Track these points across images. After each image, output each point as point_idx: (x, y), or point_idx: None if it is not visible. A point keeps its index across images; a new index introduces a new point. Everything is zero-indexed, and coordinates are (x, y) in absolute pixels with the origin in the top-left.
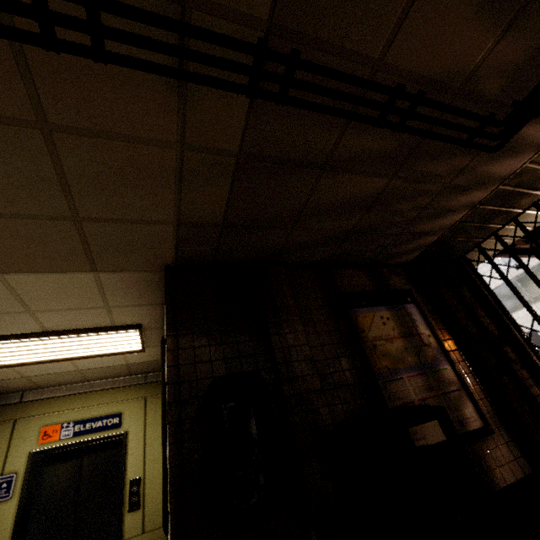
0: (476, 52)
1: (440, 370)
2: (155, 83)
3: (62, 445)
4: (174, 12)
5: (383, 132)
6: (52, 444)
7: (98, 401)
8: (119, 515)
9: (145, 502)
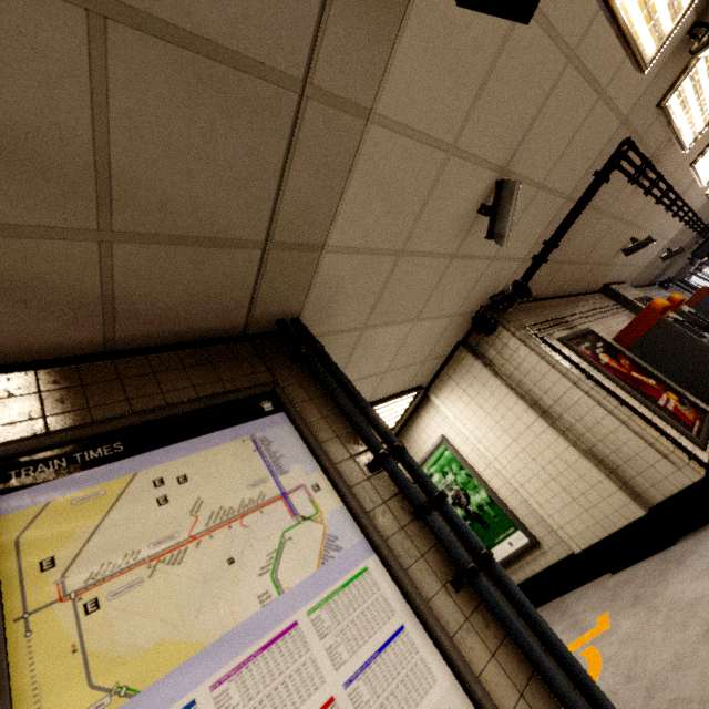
0: None
1: None
2: None
3: None
4: None
5: None
6: None
7: None
8: None
9: None
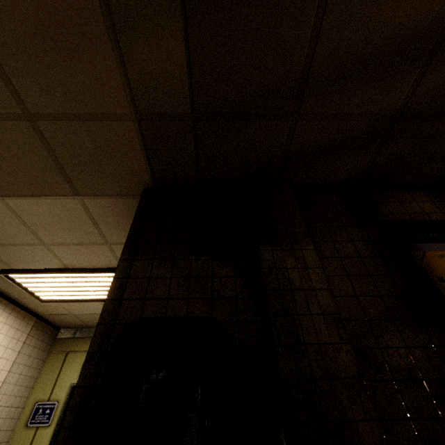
0: None
1: None
2: None
3: None
4: None
5: None
6: None
7: None
8: None
9: None
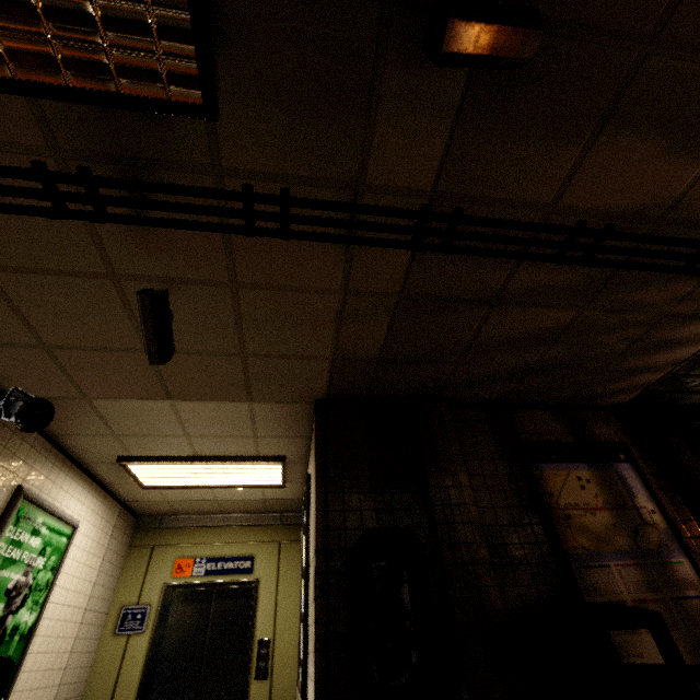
0: (676, 183)
1: (669, 563)
2: (327, 247)
3: (193, 583)
4: (348, 197)
5: (565, 265)
6: (185, 579)
7: (231, 538)
8: (245, 681)
9: (273, 672)
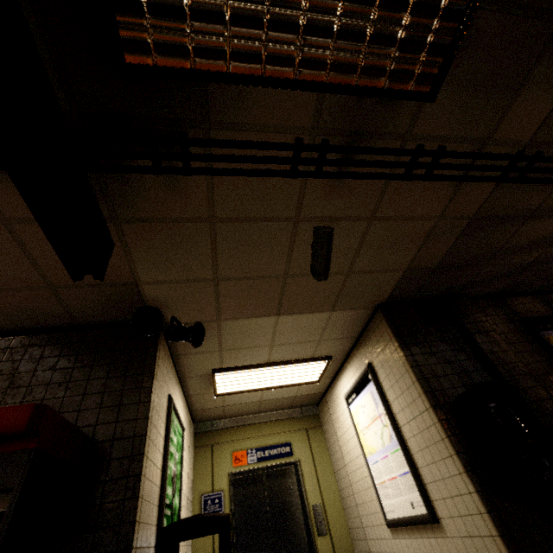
0: None
1: None
2: (445, 185)
3: (251, 469)
4: (476, 149)
5: None
6: (243, 467)
7: (269, 431)
8: (311, 538)
9: (330, 528)
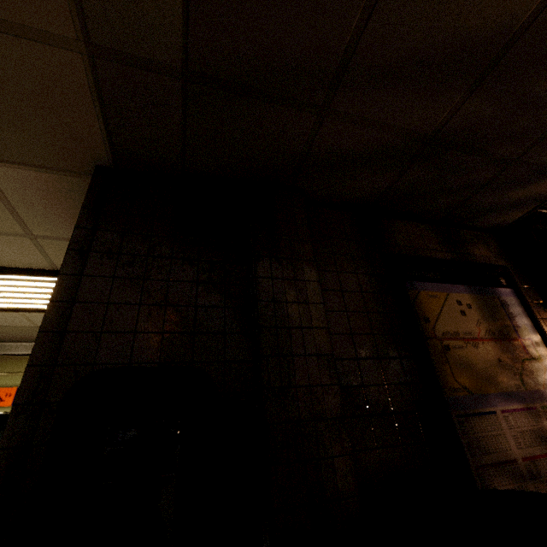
0: None
1: None
2: None
3: None
4: None
5: None
6: (3, 409)
7: None
8: None
9: None
